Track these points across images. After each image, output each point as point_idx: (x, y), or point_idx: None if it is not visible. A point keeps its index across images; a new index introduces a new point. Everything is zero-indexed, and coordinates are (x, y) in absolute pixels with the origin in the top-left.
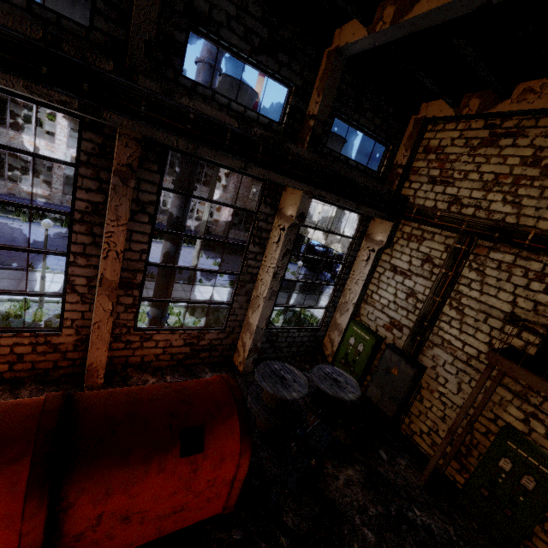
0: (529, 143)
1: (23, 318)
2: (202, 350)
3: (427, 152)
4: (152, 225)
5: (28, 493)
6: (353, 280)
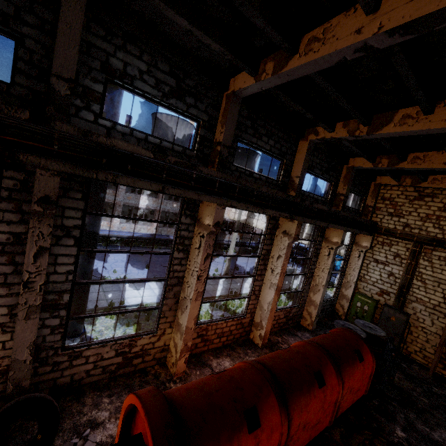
0: (440, 201)
1: None
2: (289, 319)
3: (384, 200)
4: None
5: (337, 376)
6: (350, 268)
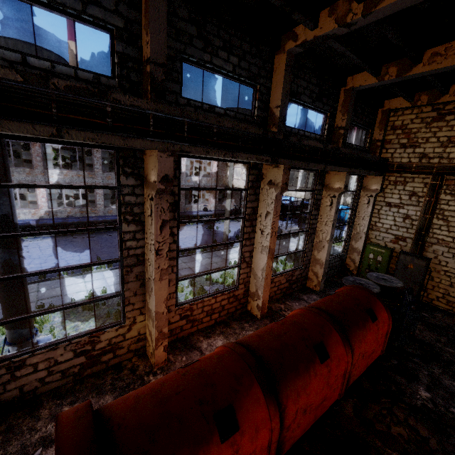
0: None
1: None
2: (293, 283)
3: (394, 129)
4: None
5: (344, 344)
6: (359, 218)
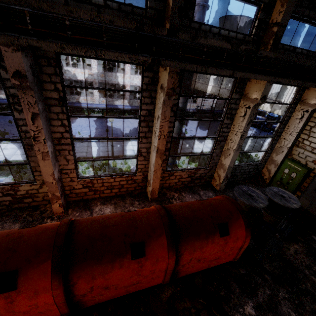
0: None
1: (108, 166)
2: (196, 179)
3: None
4: (175, 117)
5: (168, 249)
6: (287, 132)
